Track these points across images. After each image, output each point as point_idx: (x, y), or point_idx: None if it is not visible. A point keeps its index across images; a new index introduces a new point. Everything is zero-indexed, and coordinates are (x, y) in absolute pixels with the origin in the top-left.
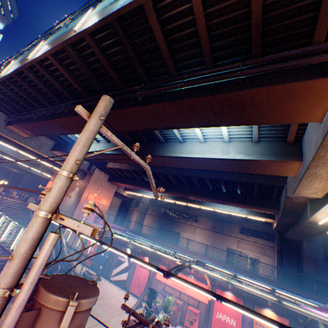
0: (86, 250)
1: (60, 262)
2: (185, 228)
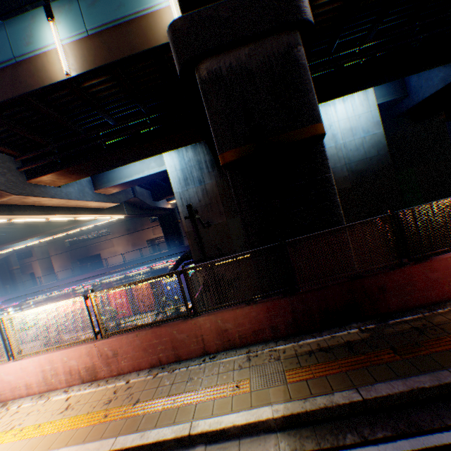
0: None
1: None
2: (103, 246)
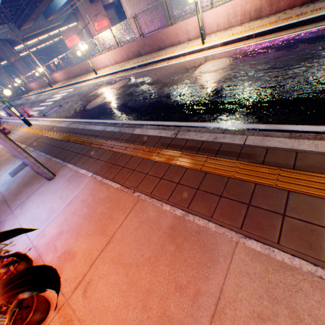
0: None
1: None
2: None
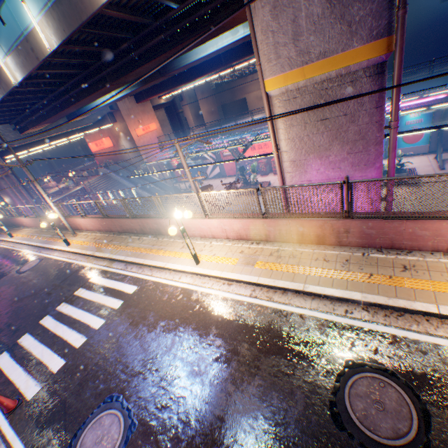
0: (176, 174)
1: (169, 192)
2: (248, 89)
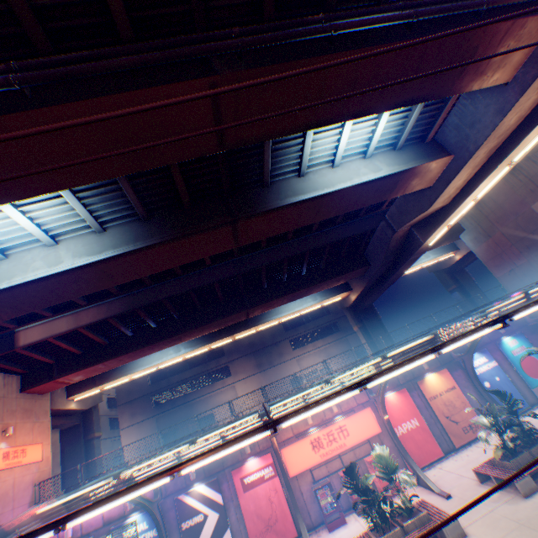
0: None
1: None
2: (217, 398)
